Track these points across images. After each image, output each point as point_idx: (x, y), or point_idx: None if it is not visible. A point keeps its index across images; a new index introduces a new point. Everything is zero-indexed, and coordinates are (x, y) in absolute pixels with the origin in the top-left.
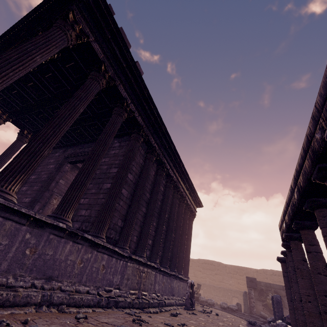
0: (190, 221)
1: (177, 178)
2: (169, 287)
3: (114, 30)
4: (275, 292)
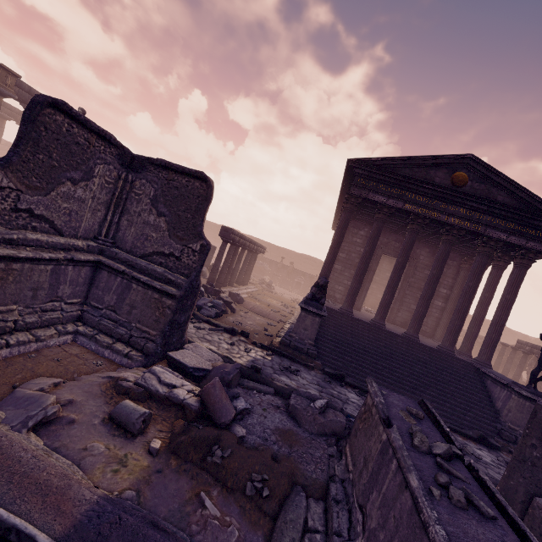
0: None
1: None
2: None
3: None
4: None
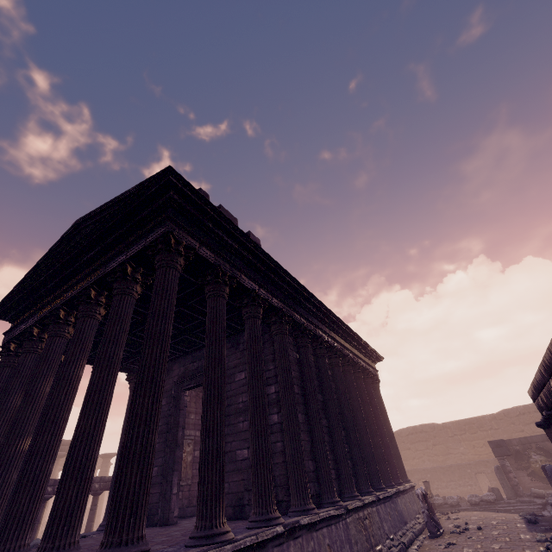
0: (376, 391)
1: (339, 344)
2: (397, 516)
3: (215, 216)
4: (538, 448)
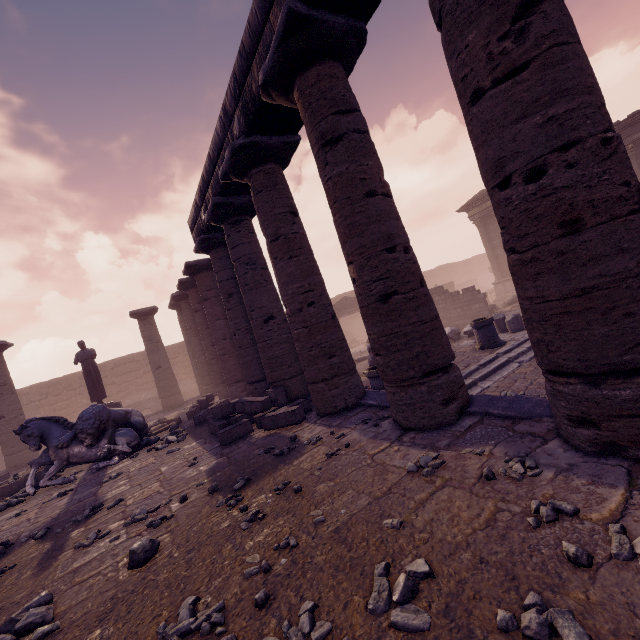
0: None
1: None
2: None
3: None
4: None
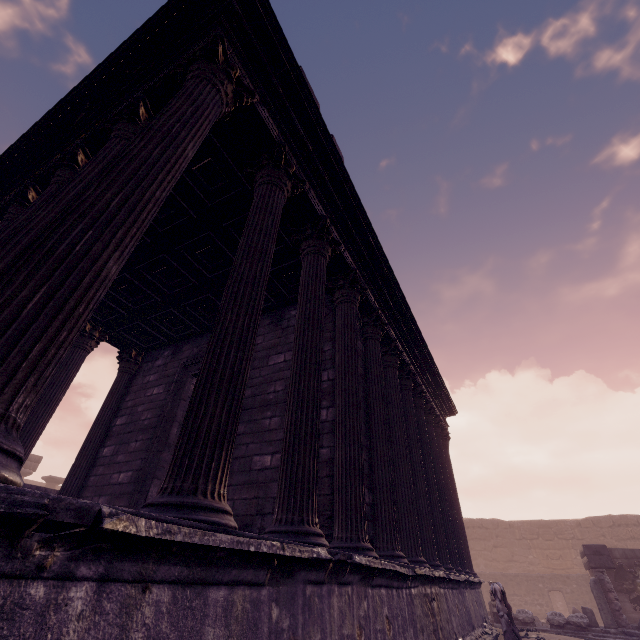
0: (444, 449)
1: (413, 366)
2: (465, 613)
3: (291, 74)
4: None
